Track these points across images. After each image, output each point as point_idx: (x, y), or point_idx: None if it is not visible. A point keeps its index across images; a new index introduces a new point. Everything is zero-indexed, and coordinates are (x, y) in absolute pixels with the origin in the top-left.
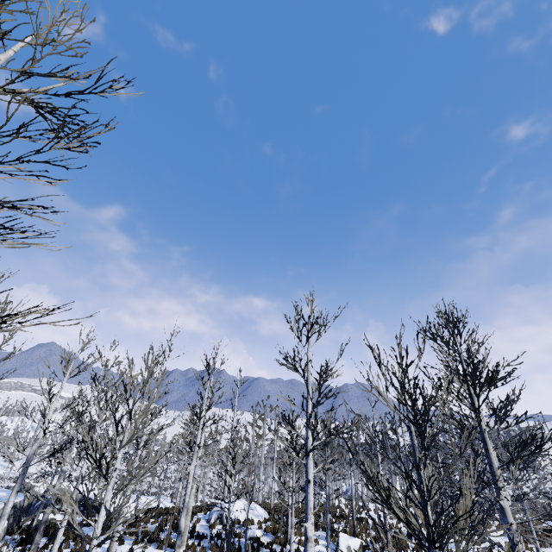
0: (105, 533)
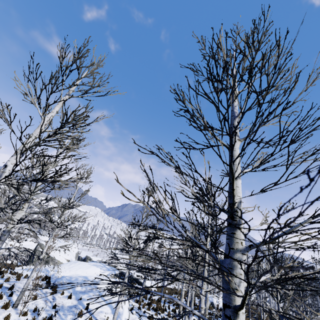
0: (151, 297)
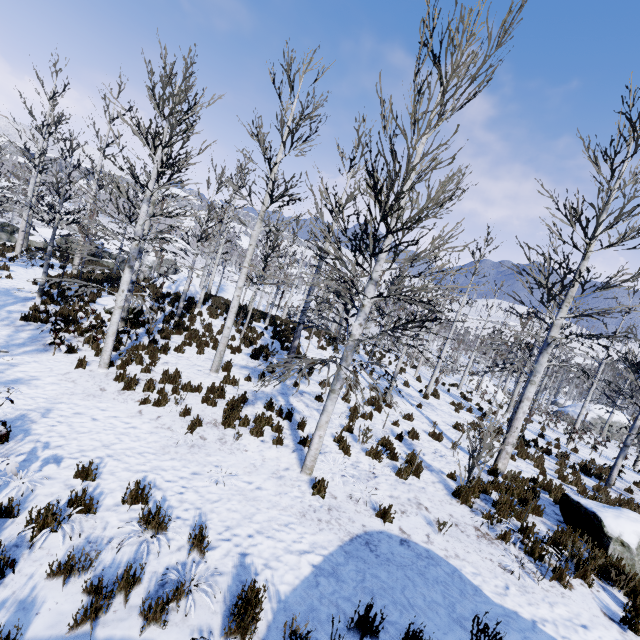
0: None
